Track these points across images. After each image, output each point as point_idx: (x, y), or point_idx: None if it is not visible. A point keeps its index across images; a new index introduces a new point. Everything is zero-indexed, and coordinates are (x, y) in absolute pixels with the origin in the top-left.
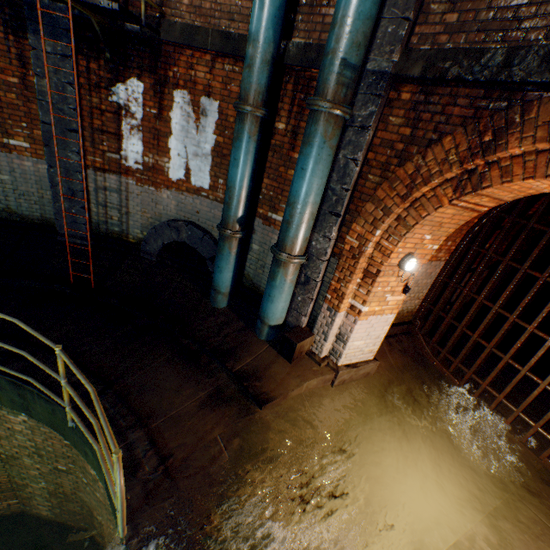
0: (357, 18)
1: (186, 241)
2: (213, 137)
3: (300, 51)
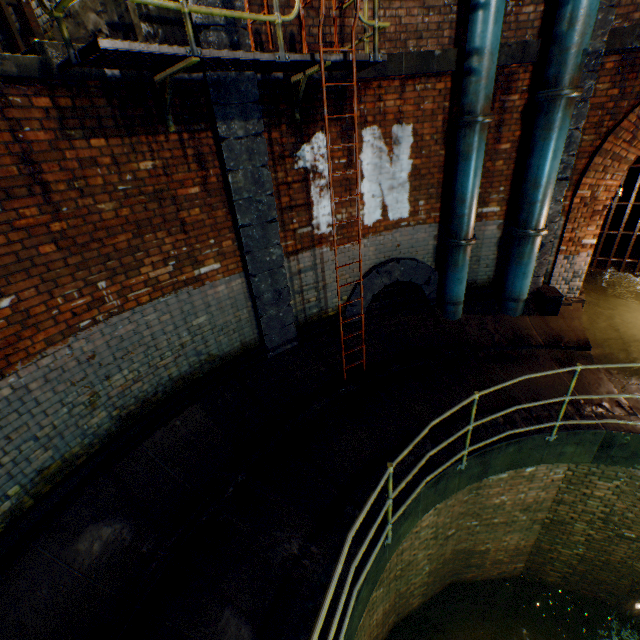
0: (594, 15)
1: (398, 279)
2: (409, 162)
3: (502, 52)
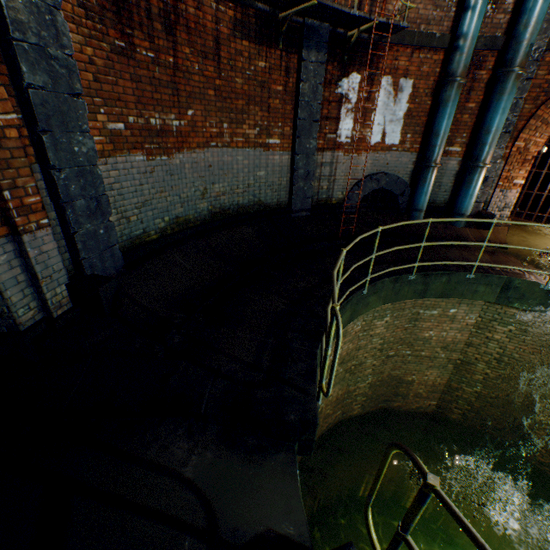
0: (540, 23)
1: (383, 187)
2: (406, 105)
3: (479, 41)
